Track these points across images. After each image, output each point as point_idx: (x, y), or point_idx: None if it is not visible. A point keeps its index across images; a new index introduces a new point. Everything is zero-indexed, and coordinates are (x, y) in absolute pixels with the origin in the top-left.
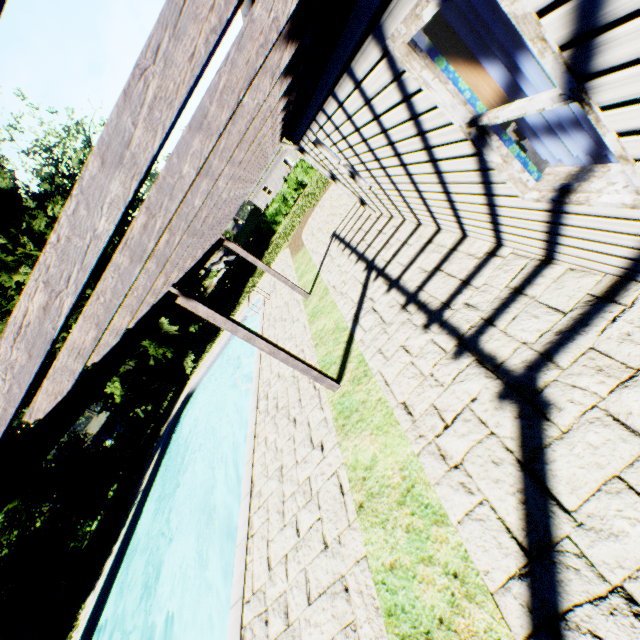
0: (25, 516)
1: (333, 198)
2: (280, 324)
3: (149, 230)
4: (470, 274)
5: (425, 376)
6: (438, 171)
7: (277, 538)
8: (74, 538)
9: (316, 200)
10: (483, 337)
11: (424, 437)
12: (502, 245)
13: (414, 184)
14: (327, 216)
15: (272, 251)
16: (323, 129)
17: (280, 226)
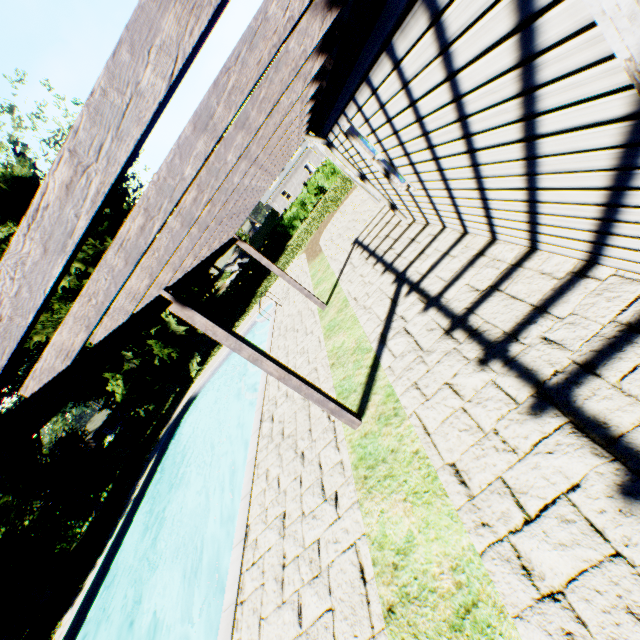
0: (14, 513)
1: (356, 203)
2: (291, 335)
3: (76, 195)
4: (547, 298)
5: (485, 432)
6: (532, 155)
7: (272, 618)
8: (63, 539)
9: (337, 205)
10: (579, 390)
11: (489, 527)
12: (597, 263)
13: (478, 179)
14: (348, 222)
15: (287, 255)
16: (362, 111)
17: (297, 231)
